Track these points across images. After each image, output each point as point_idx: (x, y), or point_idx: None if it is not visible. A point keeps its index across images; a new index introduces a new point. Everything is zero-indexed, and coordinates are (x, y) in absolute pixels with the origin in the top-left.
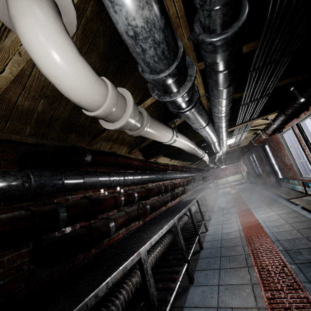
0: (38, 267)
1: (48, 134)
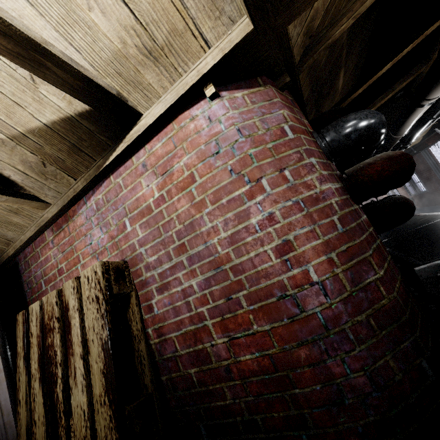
0: (378, 232)
1: (308, 105)
